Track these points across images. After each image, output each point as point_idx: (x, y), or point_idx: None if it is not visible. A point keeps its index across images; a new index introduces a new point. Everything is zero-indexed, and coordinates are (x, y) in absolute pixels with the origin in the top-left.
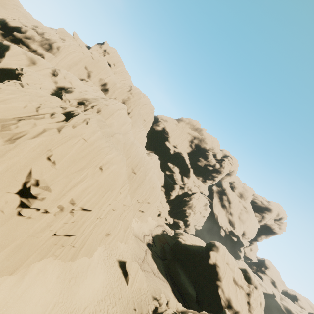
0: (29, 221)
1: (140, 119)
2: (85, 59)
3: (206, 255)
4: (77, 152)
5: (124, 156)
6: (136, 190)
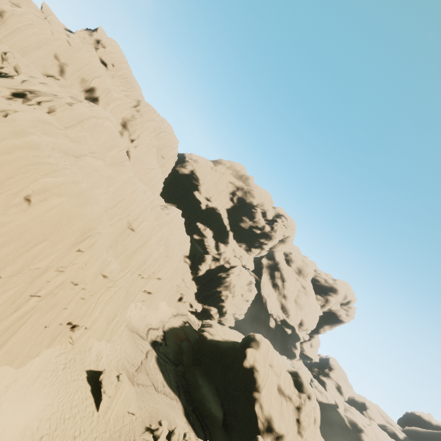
0: None
1: (152, 152)
2: (55, 42)
3: (241, 354)
4: None
5: (109, 198)
6: (133, 256)
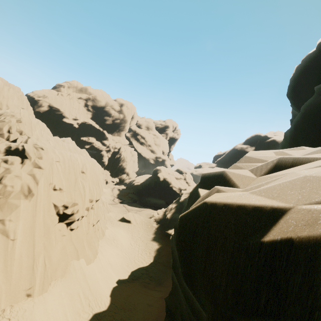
0: (78, 229)
1: None
2: None
3: (157, 178)
4: (63, 173)
5: None
6: None
